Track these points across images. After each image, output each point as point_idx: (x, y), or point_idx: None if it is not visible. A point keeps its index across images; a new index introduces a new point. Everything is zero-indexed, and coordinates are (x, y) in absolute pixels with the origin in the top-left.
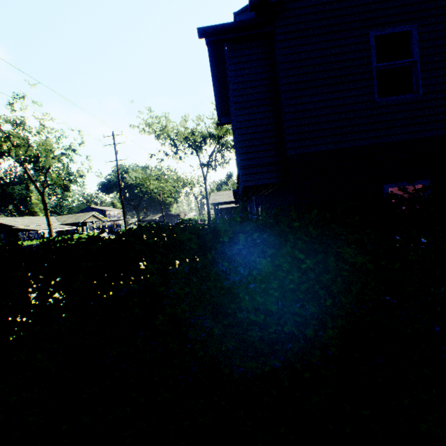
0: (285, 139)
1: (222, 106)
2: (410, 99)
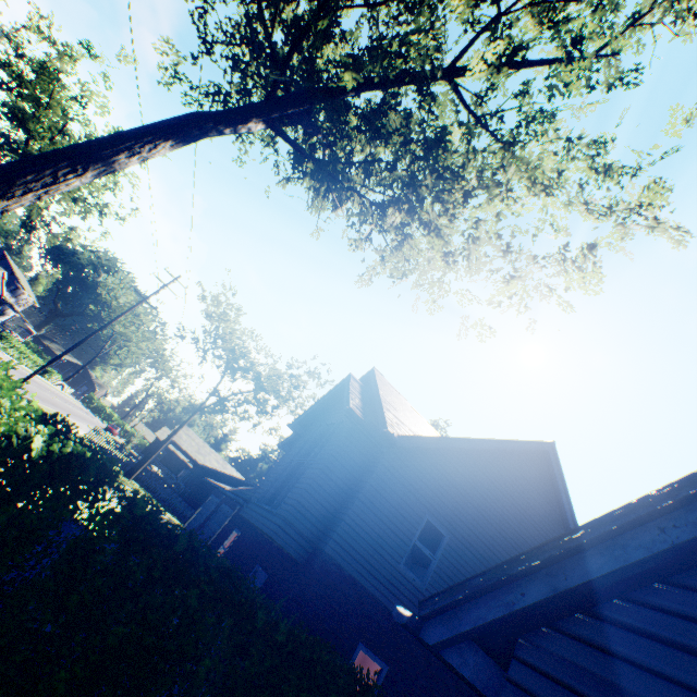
0: (332, 532)
1: (308, 418)
2: (417, 584)
